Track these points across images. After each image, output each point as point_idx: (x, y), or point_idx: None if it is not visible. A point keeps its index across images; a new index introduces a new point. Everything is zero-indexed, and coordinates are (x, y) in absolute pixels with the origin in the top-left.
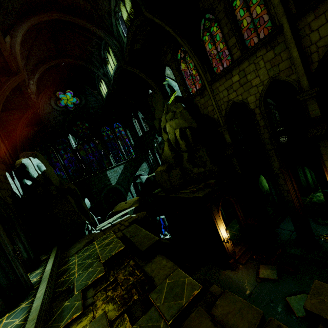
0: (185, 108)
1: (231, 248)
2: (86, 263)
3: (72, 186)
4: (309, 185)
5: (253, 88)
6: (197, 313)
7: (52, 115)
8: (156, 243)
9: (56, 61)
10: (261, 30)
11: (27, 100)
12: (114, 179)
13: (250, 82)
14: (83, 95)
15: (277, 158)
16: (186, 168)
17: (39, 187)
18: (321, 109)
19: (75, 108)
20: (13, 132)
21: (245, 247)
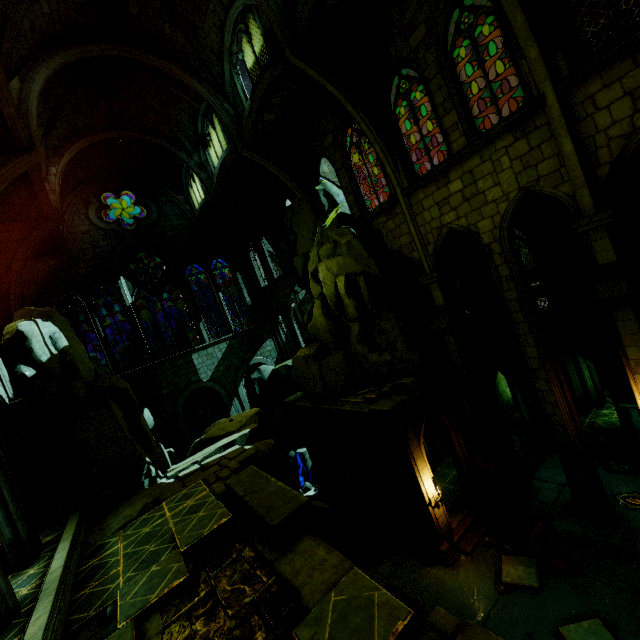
0: (358, 236)
1: (445, 520)
2: (144, 552)
3: (120, 382)
4: (588, 394)
5: (488, 205)
6: None
7: (88, 237)
8: (302, 508)
9: (106, 135)
10: (503, 103)
11: (42, 205)
12: (207, 371)
13: (483, 194)
14: (156, 202)
15: (533, 339)
16: (356, 352)
17: (51, 382)
18: (617, 249)
19: (136, 227)
20: (5, 266)
21: (471, 518)
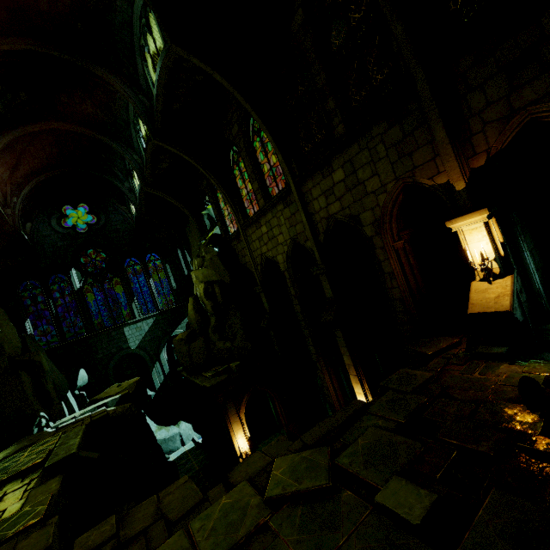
0: (218, 254)
1: None
2: None
3: (36, 356)
4: None
5: (280, 246)
6: (8, 544)
7: (49, 240)
8: (68, 457)
9: (58, 171)
10: None
11: (3, 226)
12: (135, 340)
13: (276, 237)
14: (104, 212)
15: (311, 341)
16: (211, 339)
17: None
18: (333, 289)
19: (87, 231)
20: None
21: None
